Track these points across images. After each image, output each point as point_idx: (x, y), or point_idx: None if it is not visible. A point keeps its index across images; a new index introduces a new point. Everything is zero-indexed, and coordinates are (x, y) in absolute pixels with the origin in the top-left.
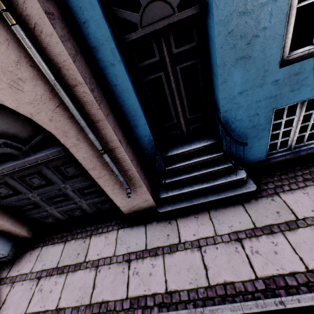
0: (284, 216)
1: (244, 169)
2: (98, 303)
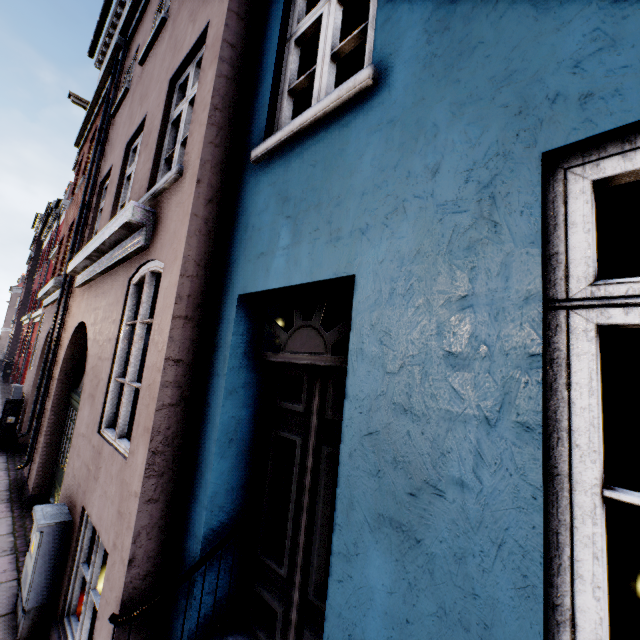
0: None
1: None
2: None
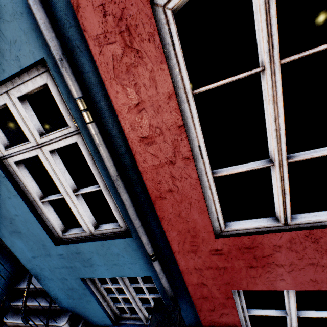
0: None
1: None
2: None
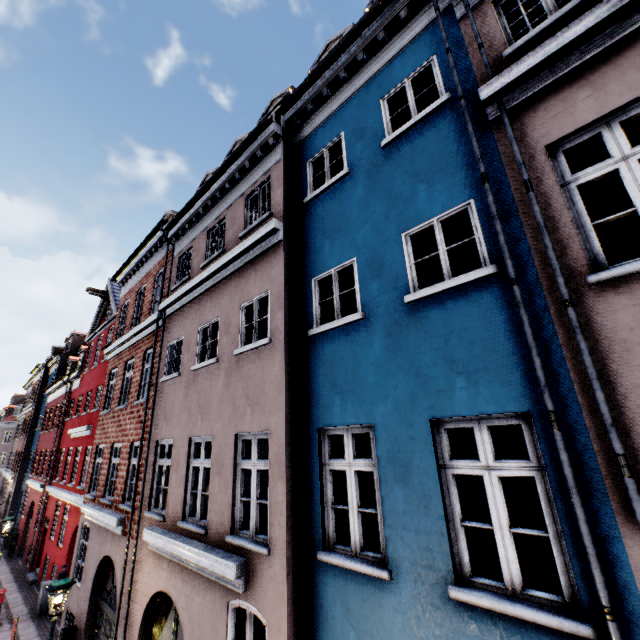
0: None
1: None
2: None
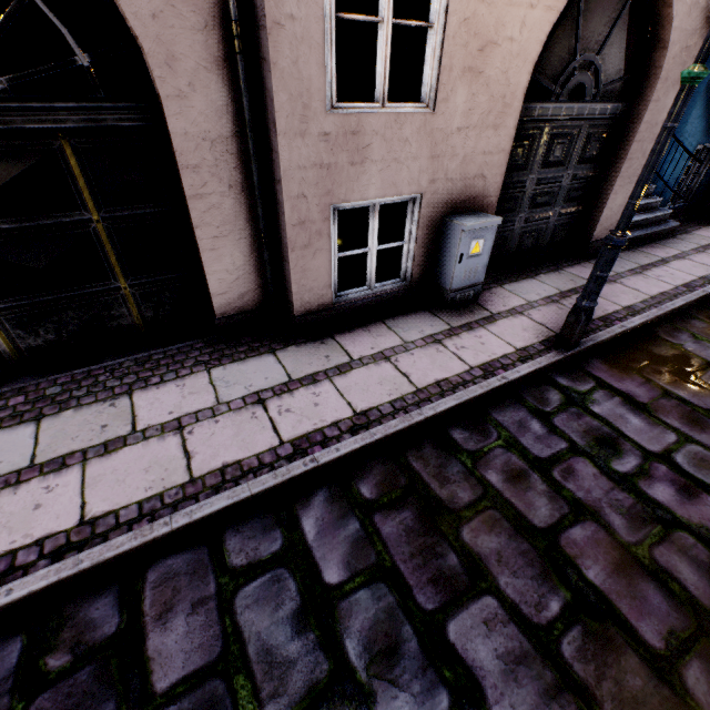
0: (709, 240)
1: (682, 196)
2: (659, 294)
